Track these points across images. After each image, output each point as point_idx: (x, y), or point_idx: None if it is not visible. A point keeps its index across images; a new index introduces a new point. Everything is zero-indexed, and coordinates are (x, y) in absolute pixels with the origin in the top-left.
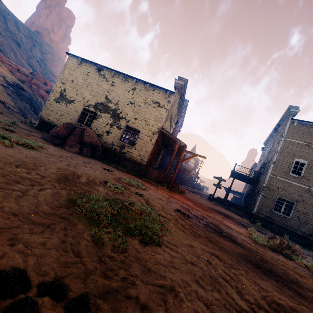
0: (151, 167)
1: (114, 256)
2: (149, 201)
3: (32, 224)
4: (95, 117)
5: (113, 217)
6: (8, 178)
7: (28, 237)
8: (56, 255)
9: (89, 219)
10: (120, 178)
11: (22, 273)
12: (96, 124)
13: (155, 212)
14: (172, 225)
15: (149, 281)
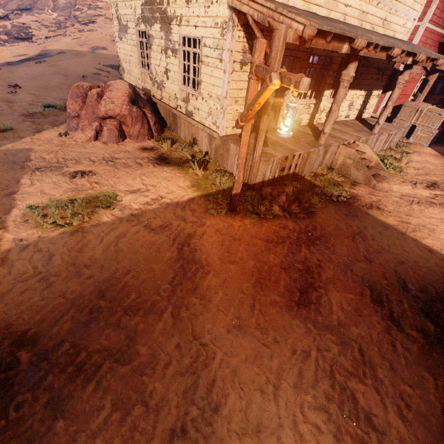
0: (232, 142)
1: None
2: None
3: None
4: (148, 43)
5: None
6: None
7: None
8: None
9: None
10: (51, 199)
11: None
12: (153, 61)
13: None
14: None
15: None
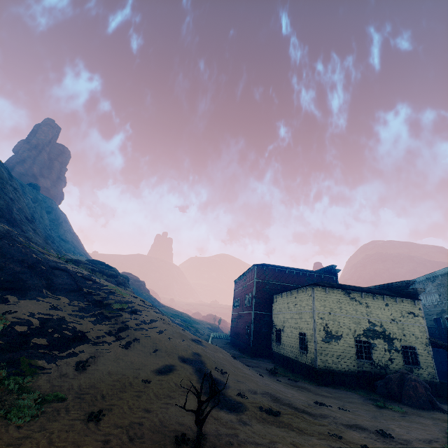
0: (444, 383)
1: None
2: None
3: None
4: (371, 346)
5: None
6: None
7: None
8: None
9: None
10: None
11: None
12: (376, 355)
13: None
14: None
15: None
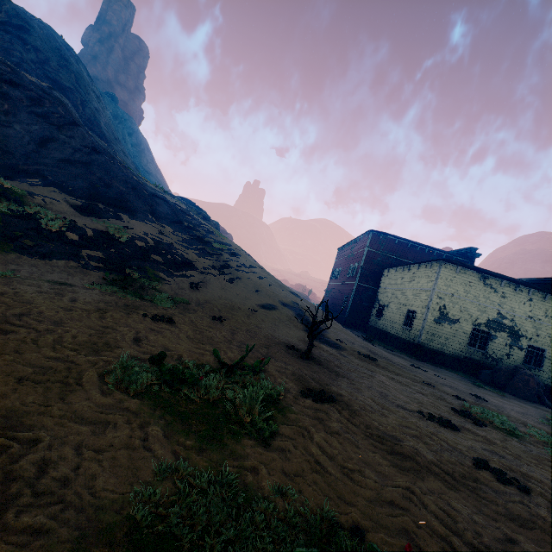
0: None
1: None
2: None
3: None
4: (490, 338)
5: None
6: None
7: None
8: None
9: None
10: None
11: None
12: (492, 347)
13: None
14: None
15: None
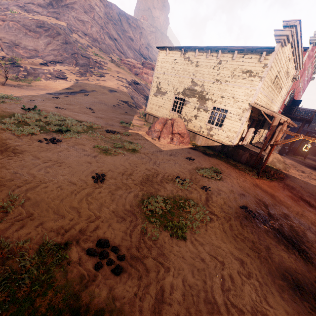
0: (240, 149)
1: (147, 241)
2: (211, 196)
3: (118, 217)
4: (184, 103)
5: (164, 213)
6: (116, 186)
7: (115, 225)
8: (122, 235)
9: (146, 215)
10: (196, 168)
11: (106, 241)
12: (185, 110)
13: (208, 209)
14: (217, 224)
15: (158, 259)
